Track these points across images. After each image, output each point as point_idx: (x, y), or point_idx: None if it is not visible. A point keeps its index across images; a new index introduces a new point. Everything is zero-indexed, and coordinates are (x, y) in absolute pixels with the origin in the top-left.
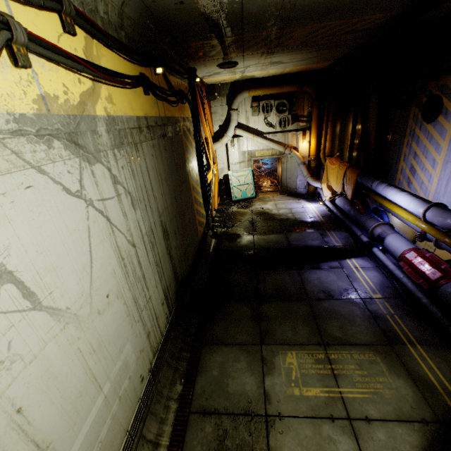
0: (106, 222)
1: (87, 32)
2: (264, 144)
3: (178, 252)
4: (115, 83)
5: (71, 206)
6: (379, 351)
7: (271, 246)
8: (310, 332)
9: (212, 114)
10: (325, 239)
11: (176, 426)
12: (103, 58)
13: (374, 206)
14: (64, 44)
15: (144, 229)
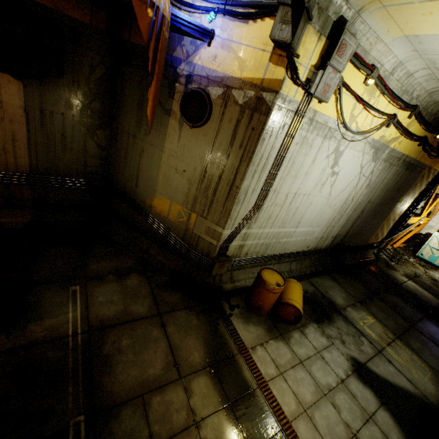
0: (356, 183)
1: (415, 118)
2: None
3: (355, 229)
4: (408, 137)
5: (357, 169)
6: (435, 374)
7: (417, 294)
8: (395, 328)
9: None
10: None
11: (300, 276)
12: (412, 127)
13: None
14: (403, 121)
15: (359, 199)
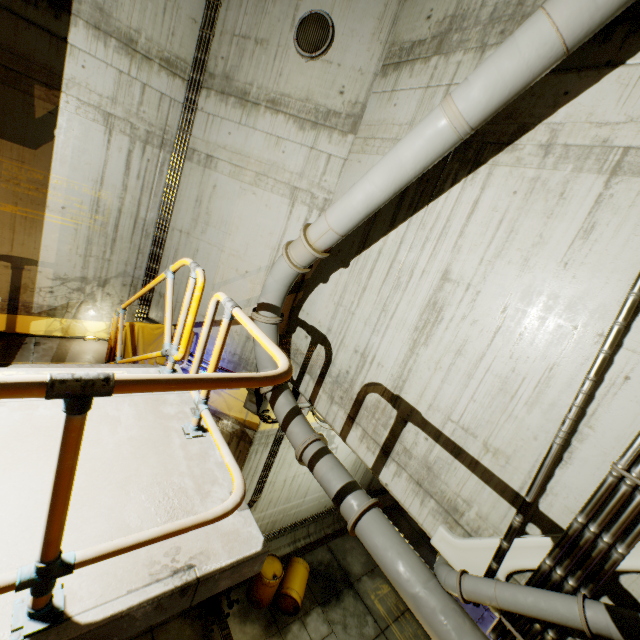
0: None
1: None
2: None
3: None
4: None
5: None
6: None
7: None
8: None
9: None
10: None
11: (318, 540)
12: None
13: None
14: None
15: None
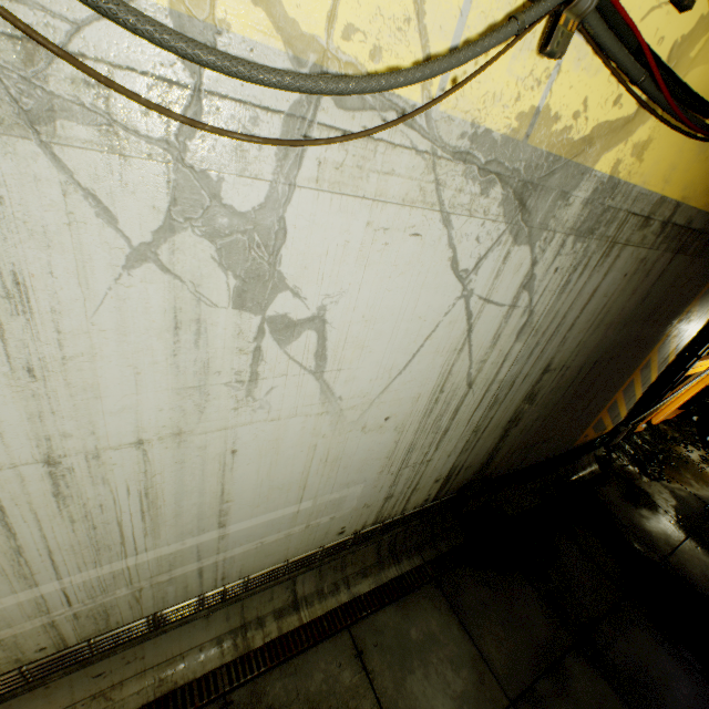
0: (464, 332)
1: None
2: None
3: (520, 438)
4: (678, 121)
5: (441, 286)
6: None
7: None
8: None
9: None
10: None
11: (325, 618)
12: (701, 66)
13: None
14: (648, 25)
15: (503, 373)
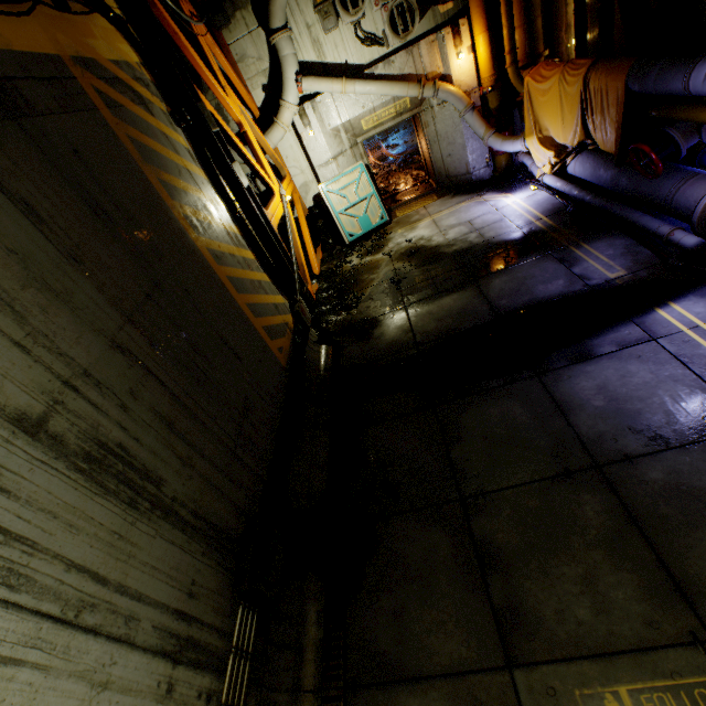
0: None
1: None
2: (373, 95)
3: (204, 464)
4: None
5: None
6: None
7: (452, 327)
8: (647, 592)
9: (238, 64)
10: (578, 271)
11: None
12: None
13: (691, 142)
14: None
15: None
